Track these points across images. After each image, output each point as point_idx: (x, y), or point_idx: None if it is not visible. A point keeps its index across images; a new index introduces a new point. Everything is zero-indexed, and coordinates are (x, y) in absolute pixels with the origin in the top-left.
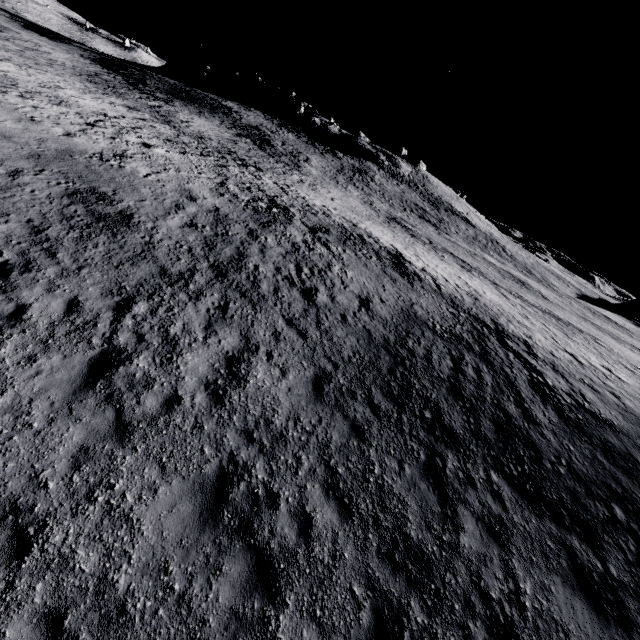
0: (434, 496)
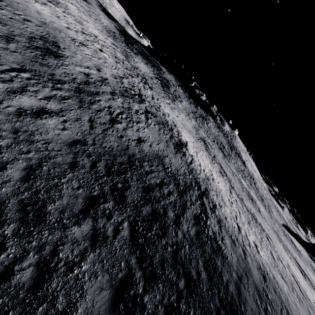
0: (81, 207)
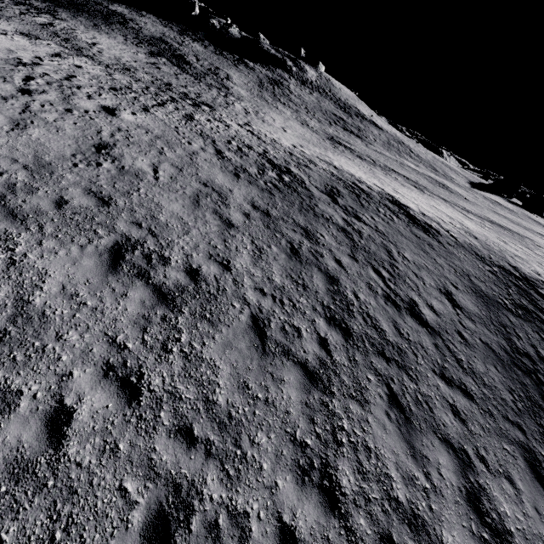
0: None
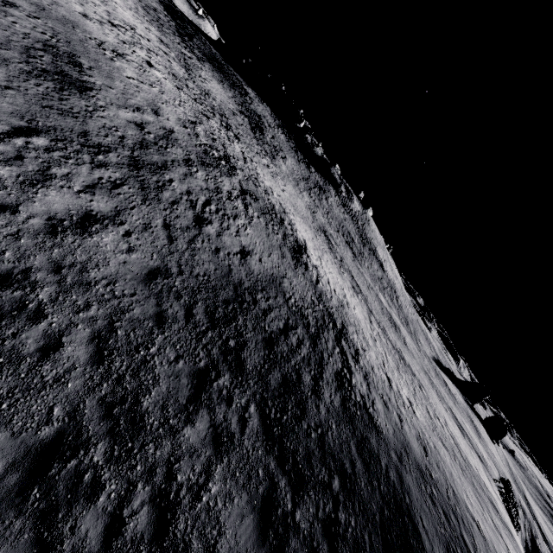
0: (188, 392)
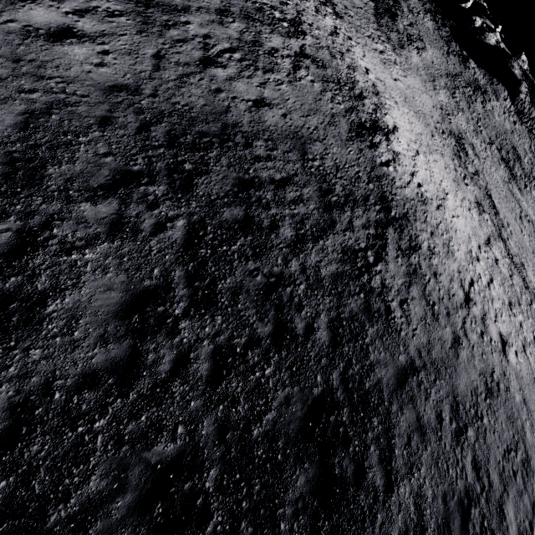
0: (104, 181)
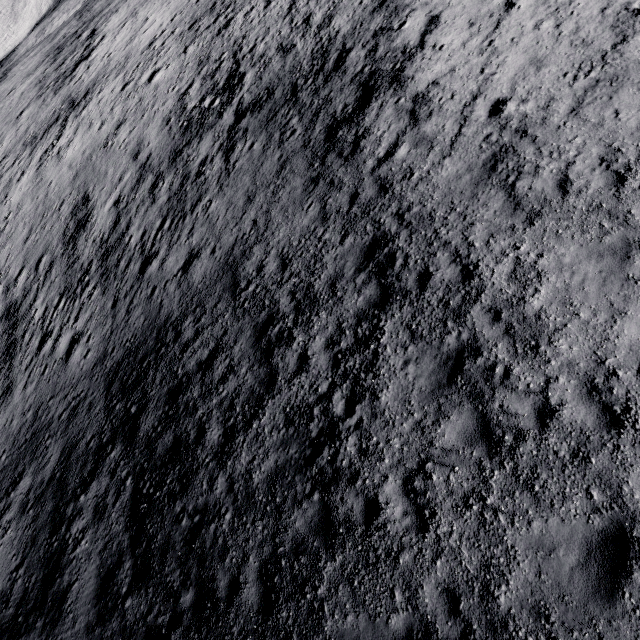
0: (90, 467)
